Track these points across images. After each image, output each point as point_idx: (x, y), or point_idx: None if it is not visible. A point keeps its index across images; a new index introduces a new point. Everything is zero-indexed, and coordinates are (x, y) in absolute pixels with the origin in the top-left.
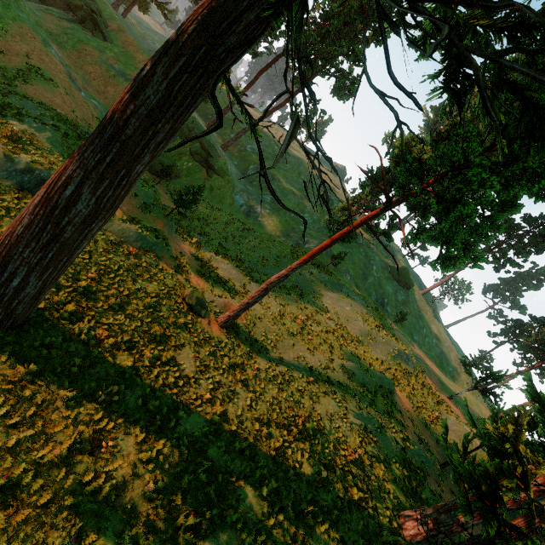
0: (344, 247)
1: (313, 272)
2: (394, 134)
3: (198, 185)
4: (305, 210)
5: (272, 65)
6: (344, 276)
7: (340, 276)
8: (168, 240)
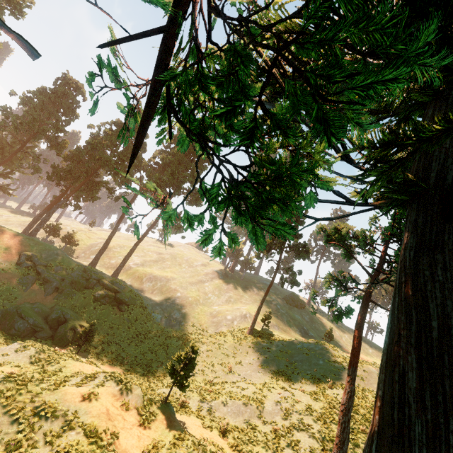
0: (252, 304)
1: (267, 345)
2: (324, 226)
3: (192, 344)
4: (206, 292)
5: (133, 201)
6: (274, 329)
7: (273, 332)
8: (200, 440)
